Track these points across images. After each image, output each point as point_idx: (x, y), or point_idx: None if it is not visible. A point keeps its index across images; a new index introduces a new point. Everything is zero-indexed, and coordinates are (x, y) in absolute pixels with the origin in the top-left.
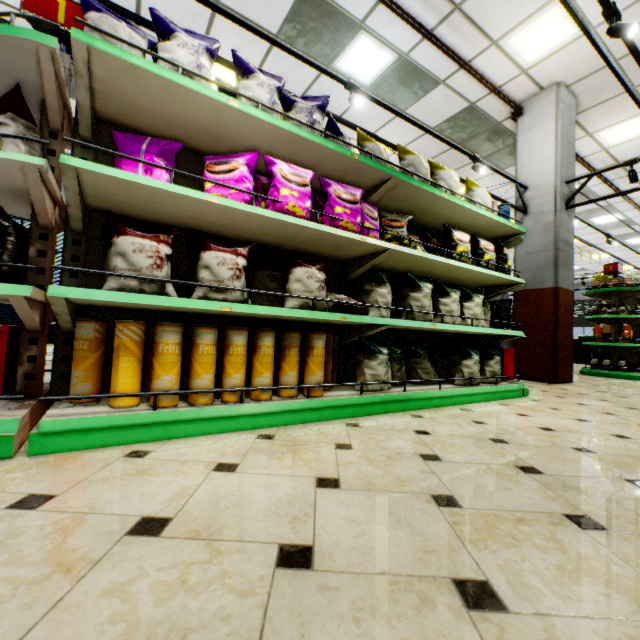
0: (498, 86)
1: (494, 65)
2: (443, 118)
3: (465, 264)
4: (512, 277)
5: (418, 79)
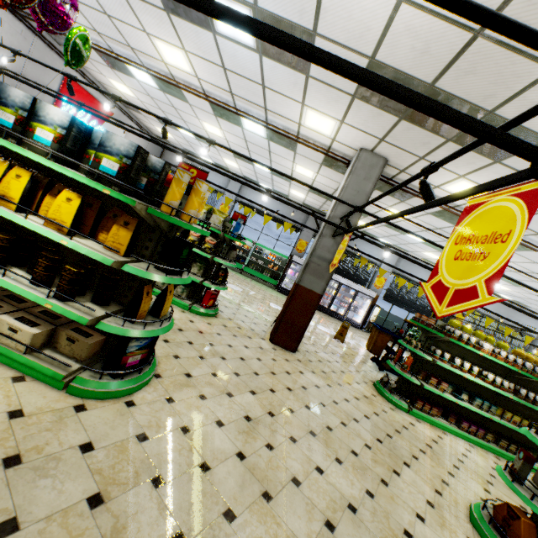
0: (329, 145)
1: (313, 134)
2: (320, 159)
3: None
4: (200, 252)
5: (285, 137)
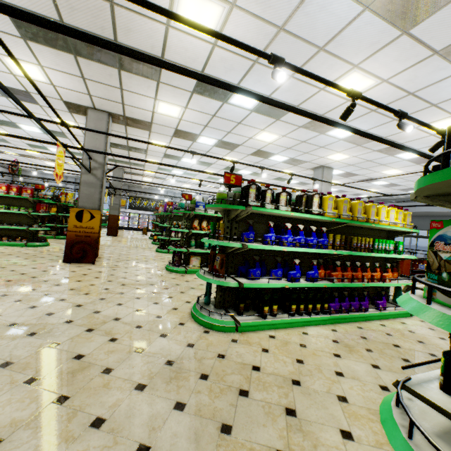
0: None
1: None
2: None
3: None
4: None
5: None
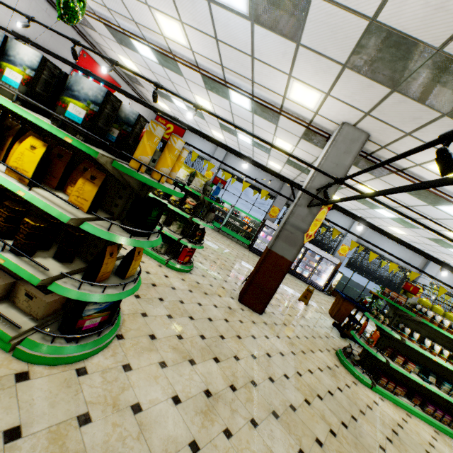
0: (311, 119)
1: (296, 108)
2: (300, 132)
3: (150, 194)
4: (180, 211)
5: (268, 110)
